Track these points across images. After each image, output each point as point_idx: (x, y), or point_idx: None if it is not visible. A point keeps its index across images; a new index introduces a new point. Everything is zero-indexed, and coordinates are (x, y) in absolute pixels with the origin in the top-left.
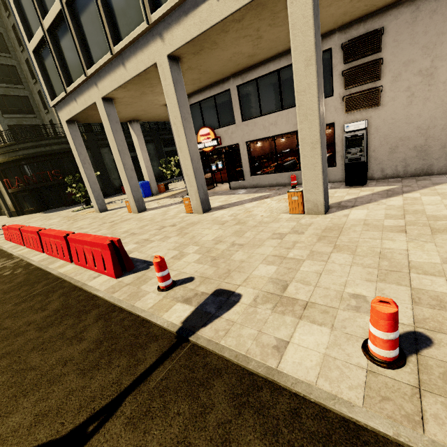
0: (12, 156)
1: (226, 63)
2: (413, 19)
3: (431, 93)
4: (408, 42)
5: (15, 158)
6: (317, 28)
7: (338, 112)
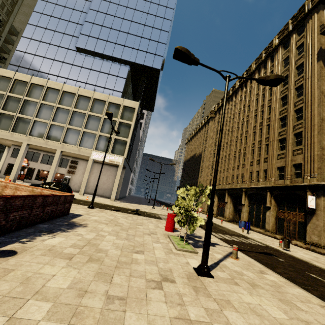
0: None
1: (43, 149)
2: (83, 162)
3: (83, 176)
4: (82, 166)
5: None
6: (59, 158)
7: (66, 172)
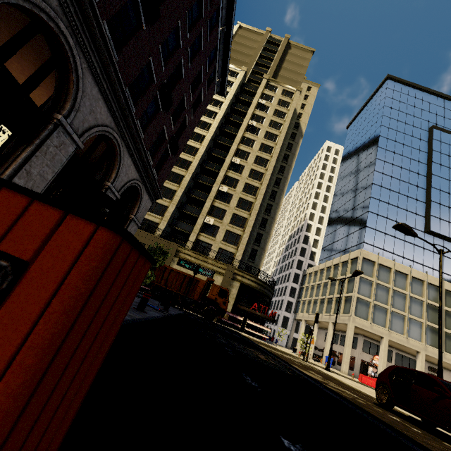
0: (261, 289)
1: (410, 351)
2: None
3: None
4: None
5: (262, 292)
6: None
7: None
